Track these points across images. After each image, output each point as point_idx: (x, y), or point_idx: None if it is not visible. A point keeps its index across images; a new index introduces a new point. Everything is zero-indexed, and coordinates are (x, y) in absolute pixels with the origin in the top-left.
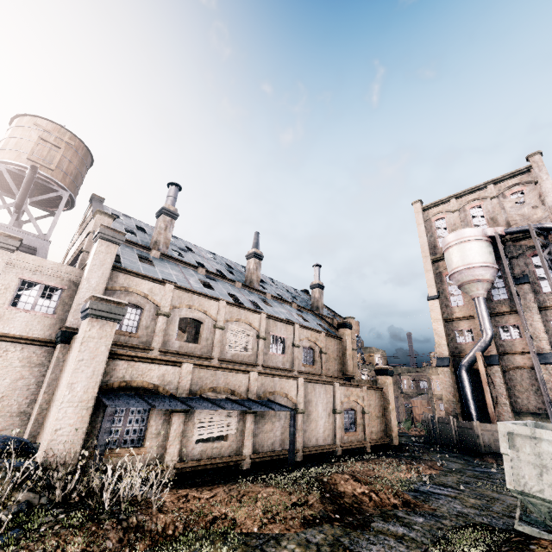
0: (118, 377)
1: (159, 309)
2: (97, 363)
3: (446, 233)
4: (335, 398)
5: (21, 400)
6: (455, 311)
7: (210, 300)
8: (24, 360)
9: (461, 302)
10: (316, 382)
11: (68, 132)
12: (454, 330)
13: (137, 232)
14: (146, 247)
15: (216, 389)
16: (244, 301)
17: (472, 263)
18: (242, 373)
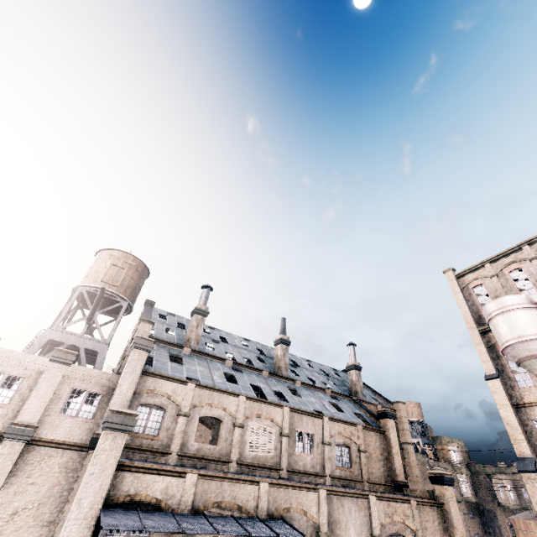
0: (124, 490)
1: (180, 409)
2: (105, 476)
3: (489, 300)
4: (372, 517)
5: (53, 508)
6: (525, 394)
7: (230, 396)
8: (62, 465)
9: (529, 381)
10: (343, 495)
11: (132, 256)
12: (530, 419)
13: (176, 330)
14: (179, 346)
15: (221, 504)
16: (268, 393)
17: (523, 335)
18: (251, 483)
